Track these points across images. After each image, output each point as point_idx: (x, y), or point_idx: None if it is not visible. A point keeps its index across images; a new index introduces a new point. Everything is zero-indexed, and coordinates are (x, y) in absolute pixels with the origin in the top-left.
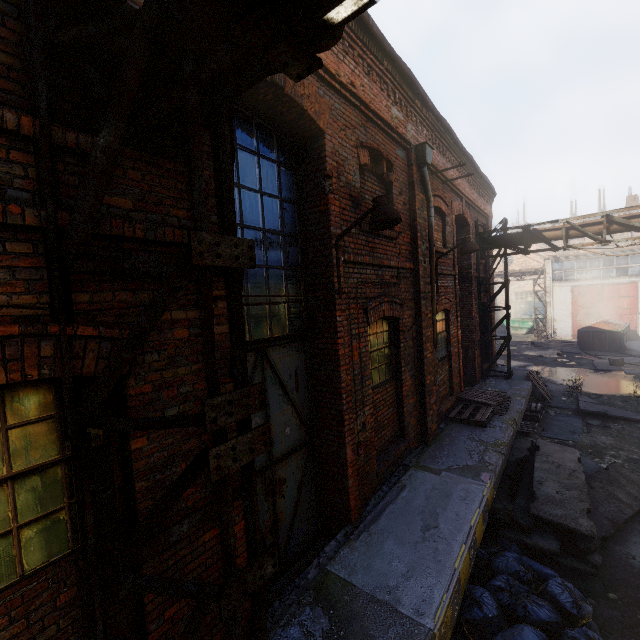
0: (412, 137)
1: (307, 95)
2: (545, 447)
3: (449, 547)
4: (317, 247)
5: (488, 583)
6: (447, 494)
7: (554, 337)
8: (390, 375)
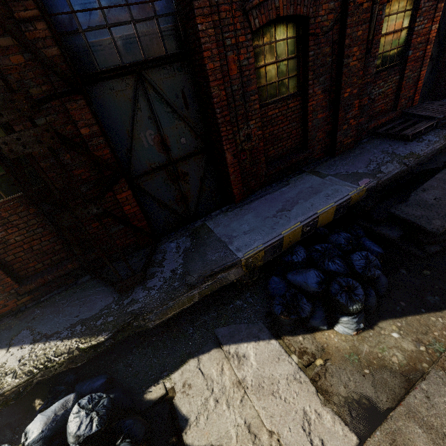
0: None
1: None
2: None
3: (287, 222)
4: None
5: (312, 246)
6: (317, 192)
7: None
8: (296, 90)
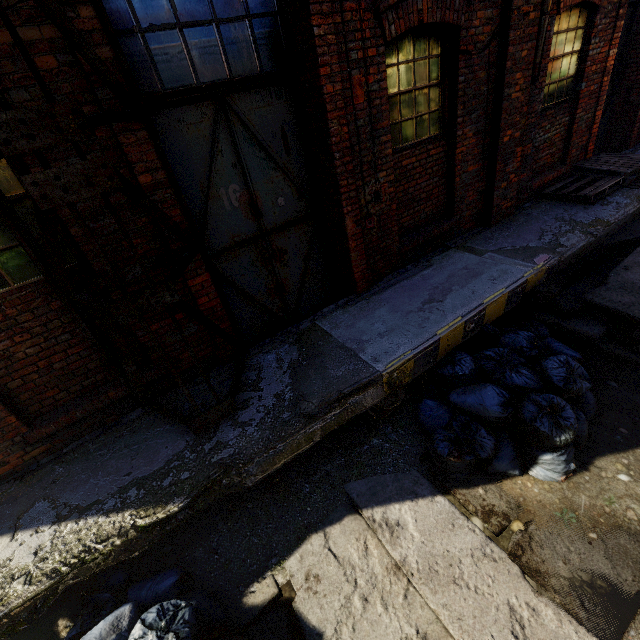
0: None
1: None
2: None
3: (442, 318)
4: None
5: (479, 352)
6: (476, 274)
7: None
8: (439, 131)
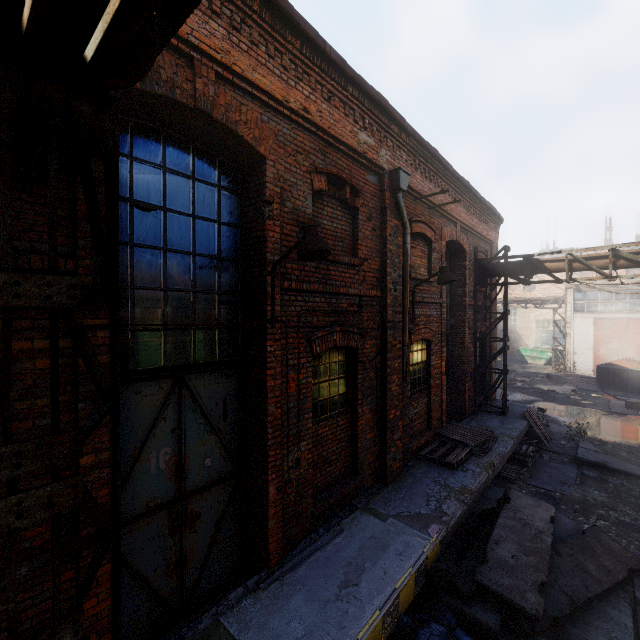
0: (386, 162)
1: (244, 121)
2: (517, 500)
3: (361, 611)
4: (254, 273)
5: None
6: (384, 546)
7: (573, 371)
8: (345, 407)
